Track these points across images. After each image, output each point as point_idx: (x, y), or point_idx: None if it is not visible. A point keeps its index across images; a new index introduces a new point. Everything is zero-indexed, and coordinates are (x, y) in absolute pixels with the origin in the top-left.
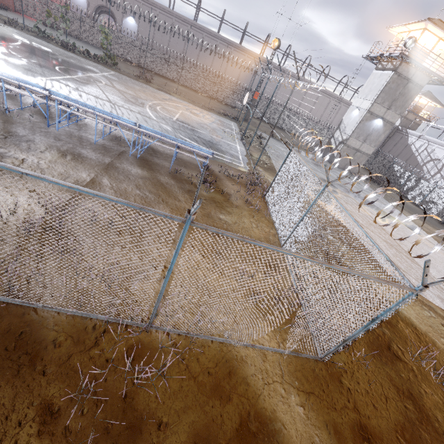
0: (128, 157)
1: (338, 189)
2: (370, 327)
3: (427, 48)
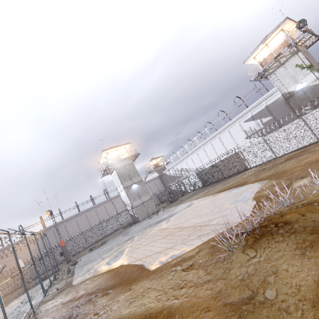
0: None
1: (137, 235)
2: None
3: (120, 154)
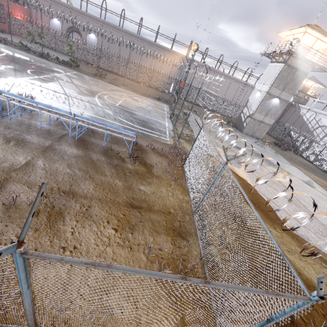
0: (68, 139)
1: (247, 153)
2: (266, 326)
3: (308, 45)
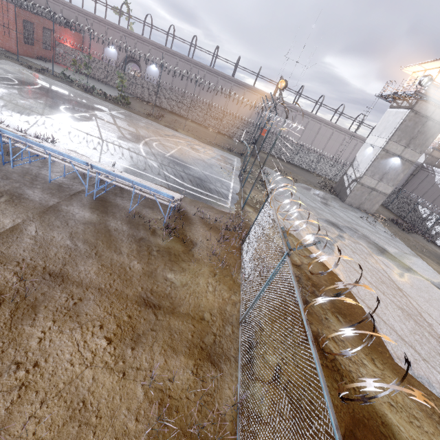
0: (83, 198)
1: (347, 233)
2: None
3: None
